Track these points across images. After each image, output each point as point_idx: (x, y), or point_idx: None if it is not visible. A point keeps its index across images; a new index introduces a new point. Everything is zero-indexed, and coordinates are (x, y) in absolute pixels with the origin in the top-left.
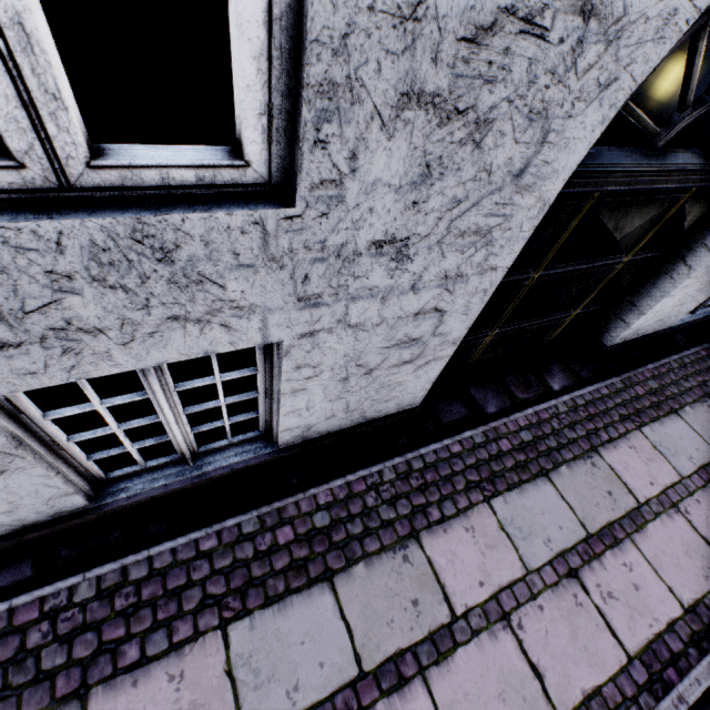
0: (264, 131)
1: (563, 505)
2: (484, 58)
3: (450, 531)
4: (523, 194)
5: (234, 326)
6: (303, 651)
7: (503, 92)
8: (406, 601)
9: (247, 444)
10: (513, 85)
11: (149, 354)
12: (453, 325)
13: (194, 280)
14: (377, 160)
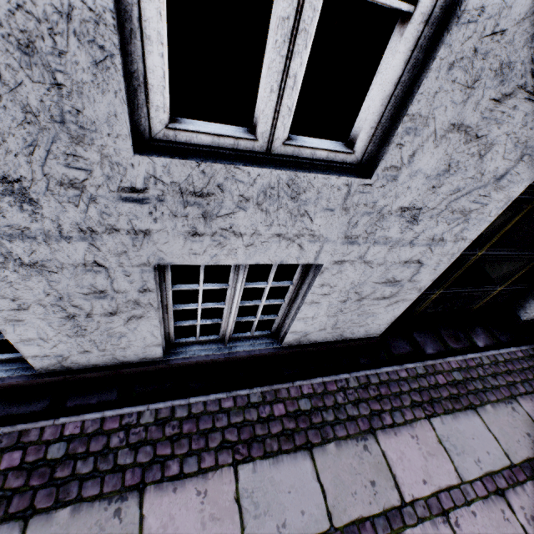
0: (369, 136)
1: (489, 435)
2: (500, 110)
3: (399, 435)
4: (497, 191)
5: (304, 247)
6: (289, 498)
7: (505, 129)
8: (366, 480)
9: (261, 339)
10: (511, 126)
11: (254, 255)
12: (424, 276)
13: (301, 213)
14: (424, 158)
